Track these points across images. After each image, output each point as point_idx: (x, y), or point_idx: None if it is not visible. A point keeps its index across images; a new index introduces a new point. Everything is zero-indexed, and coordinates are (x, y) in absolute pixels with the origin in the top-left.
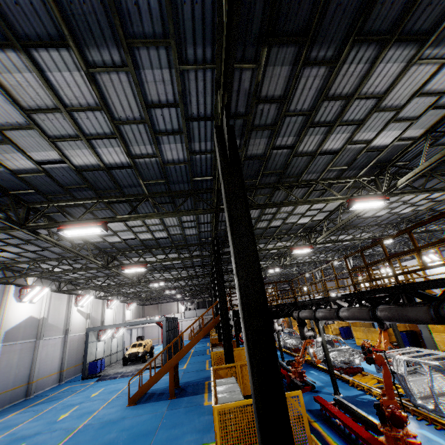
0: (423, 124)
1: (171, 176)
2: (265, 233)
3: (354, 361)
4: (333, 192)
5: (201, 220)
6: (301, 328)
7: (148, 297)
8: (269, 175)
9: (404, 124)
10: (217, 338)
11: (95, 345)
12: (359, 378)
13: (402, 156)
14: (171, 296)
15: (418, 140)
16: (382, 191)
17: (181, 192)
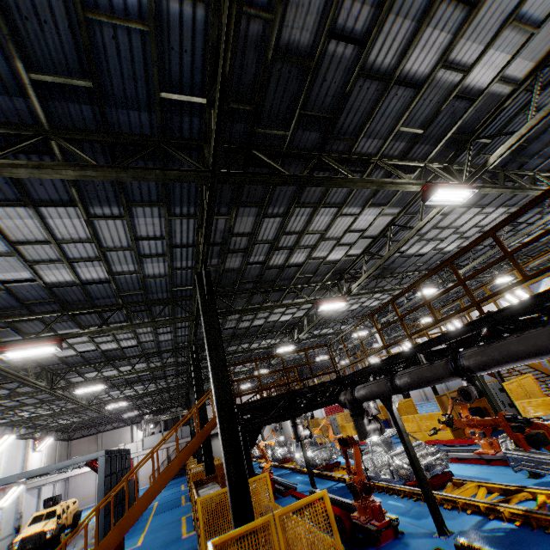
0: (536, 48)
1: (107, 72)
2: (280, 281)
3: (437, 464)
4: (401, 175)
5: (175, 237)
6: (358, 419)
7: (76, 421)
8: (309, 126)
9: (519, 38)
10: (202, 470)
11: None
12: (458, 491)
13: (493, 121)
14: (120, 416)
15: (522, 85)
16: (463, 181)
17: (134, 137)
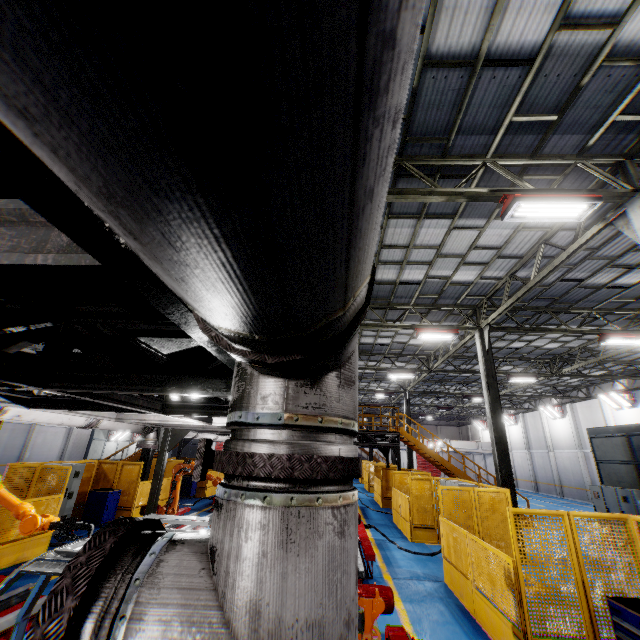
0: None
1: None
2: None
3: None
4: None
5: None
6: None
7: None
8: None
9: None
10: None
11: (103, 444)
12: None
13: None
14: None
15: None
16: None
17: None
